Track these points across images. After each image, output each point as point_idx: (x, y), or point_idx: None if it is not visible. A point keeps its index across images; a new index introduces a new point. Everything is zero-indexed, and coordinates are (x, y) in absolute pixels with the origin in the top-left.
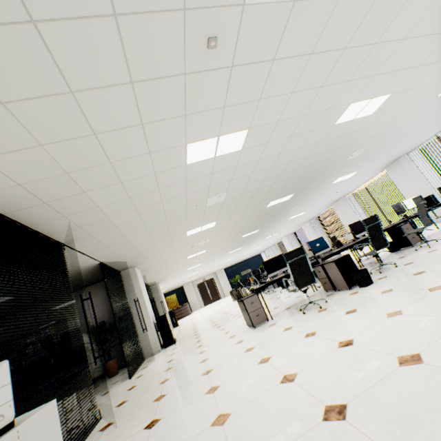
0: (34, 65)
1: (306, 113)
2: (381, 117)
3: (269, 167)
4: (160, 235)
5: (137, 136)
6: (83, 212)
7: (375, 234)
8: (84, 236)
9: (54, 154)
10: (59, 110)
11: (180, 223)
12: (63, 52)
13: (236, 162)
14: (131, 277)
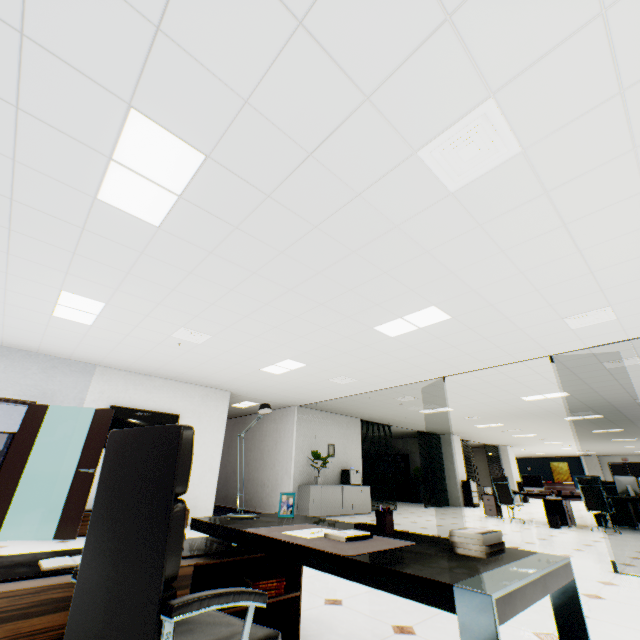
0: (364, 409)
1: (481, 402)
2: (598, 393)
3: (499, 410)
4: (448, 425)
5: (395, 411)
6: (392, 420)
7: (593, 495)
8: (398, 424)
9: (374, 414)
10: (372, 411)
11: (457, 423)
12: (369, 408)
13: (459, 411)
14: (446, 441)
